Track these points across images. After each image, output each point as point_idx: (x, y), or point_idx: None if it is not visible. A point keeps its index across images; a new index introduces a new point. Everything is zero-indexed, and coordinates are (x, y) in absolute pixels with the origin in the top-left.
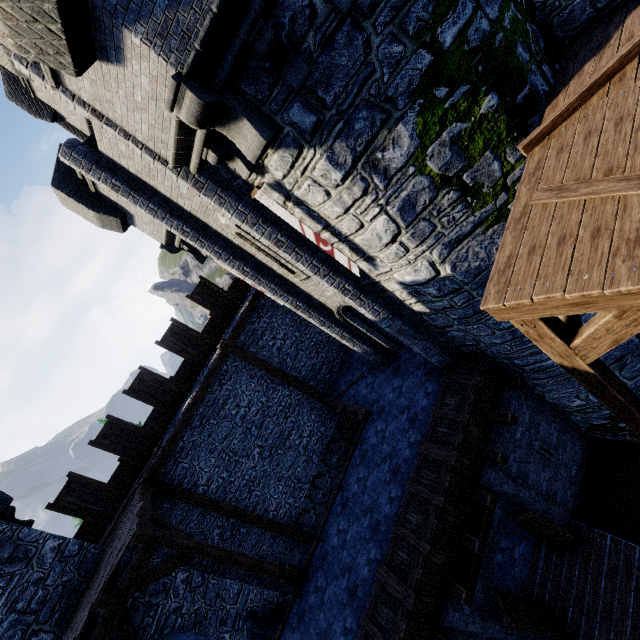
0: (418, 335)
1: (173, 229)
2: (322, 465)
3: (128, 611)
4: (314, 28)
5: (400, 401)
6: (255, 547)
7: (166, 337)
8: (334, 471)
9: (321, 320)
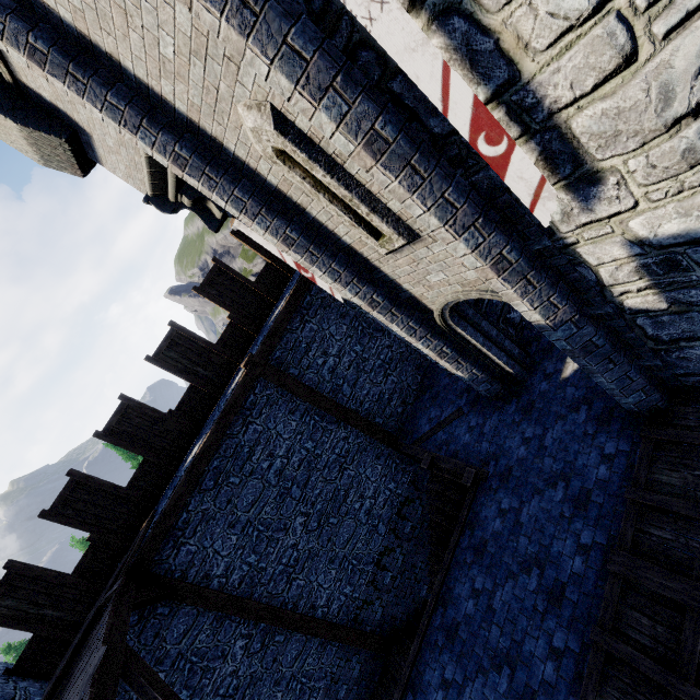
0: (617, 355)
1: (156, 151)
2: (391, 537)
3: None
4: None
5: (544, 463)
6: (296, 661)
7: (162, 350)
8: (407, 544)
9: (410, 326)
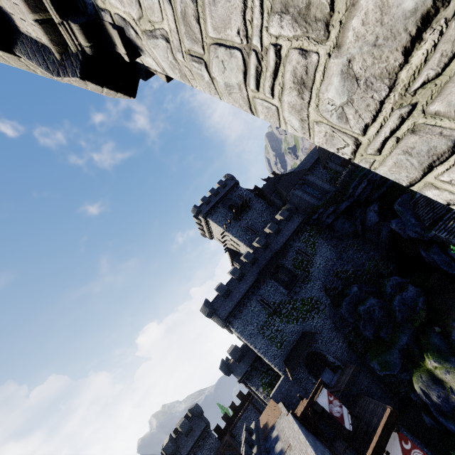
0: None
1: None
2: None
3: (224, 454)
4: (250, 377)
5: None
6: None
7: (238, 394)
8: None
9: None
